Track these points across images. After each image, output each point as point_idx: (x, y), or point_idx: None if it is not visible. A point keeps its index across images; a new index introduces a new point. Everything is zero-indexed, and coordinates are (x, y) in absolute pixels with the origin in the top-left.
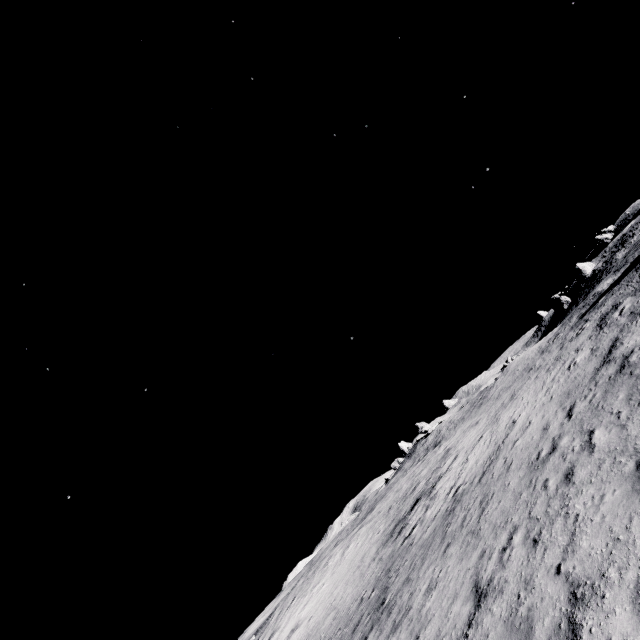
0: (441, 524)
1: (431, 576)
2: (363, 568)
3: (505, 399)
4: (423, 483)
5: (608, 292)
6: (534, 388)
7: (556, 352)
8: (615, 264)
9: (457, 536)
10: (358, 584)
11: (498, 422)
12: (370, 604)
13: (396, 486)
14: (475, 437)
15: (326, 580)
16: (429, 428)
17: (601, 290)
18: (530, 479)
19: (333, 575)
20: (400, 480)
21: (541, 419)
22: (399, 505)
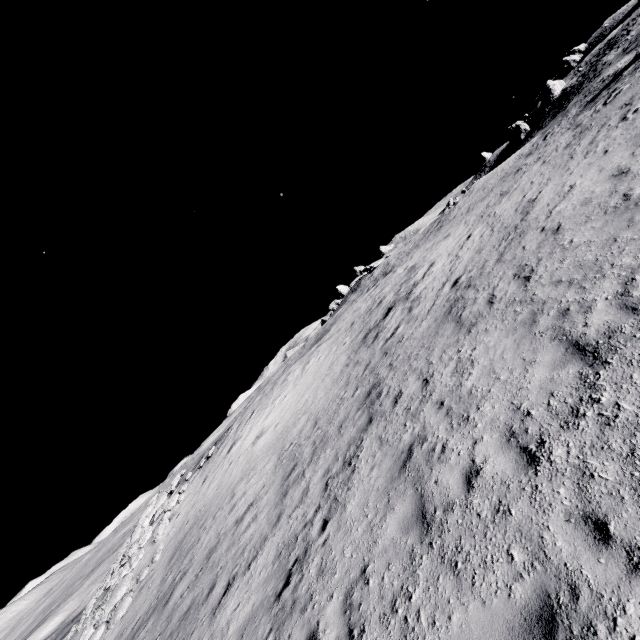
0: (446, 313)
1: (456, 358)
2: (334, 375)
3: (489, 202)
4: (391, 295)
5: (639, 59)
6: (552, 166)
7: (568, 134)
8: (605, 66)
9: (487, 313)
10: (332, 388)
11: (496, 215)
12: (357, 401)
13: (350, 310)
14: (457, 241)
15: (288, 392)
16: (374, 264)
17: (615, 71)
18: (627, 220)
19: (296, 387)
20: (353, 306)
21: (599, 173)
22: (364, 319)
